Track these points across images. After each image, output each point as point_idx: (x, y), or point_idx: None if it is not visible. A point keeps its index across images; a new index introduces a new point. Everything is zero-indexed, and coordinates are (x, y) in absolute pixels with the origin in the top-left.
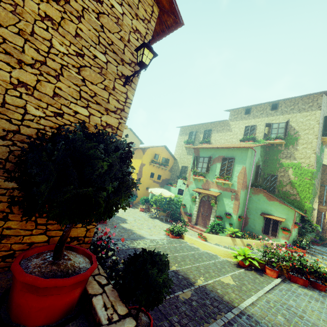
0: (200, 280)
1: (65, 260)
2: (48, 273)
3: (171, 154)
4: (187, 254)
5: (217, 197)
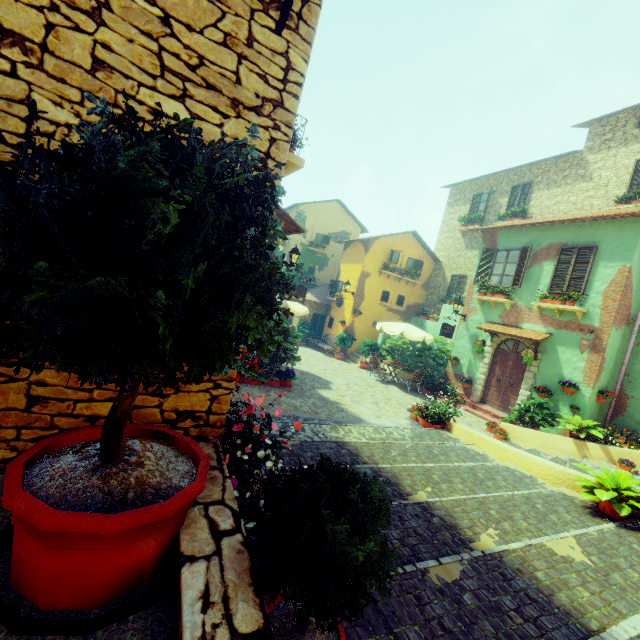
0: (488, 535)
1: (128, 466)
2: (77, 493)
3: (427, 249)
4: (458, 466)
5: (540, 344)
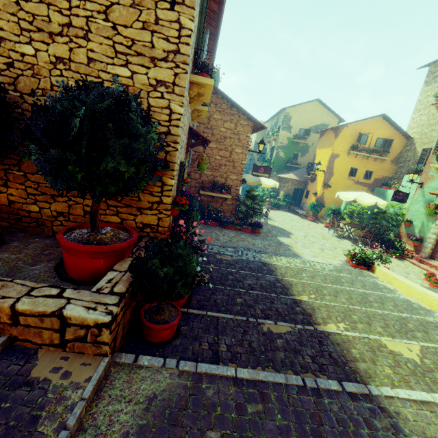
0: (335, 326)
1: (100, 234)
2: (79, 239)
3: (398, 128)
4: (353, 290)
5: None
